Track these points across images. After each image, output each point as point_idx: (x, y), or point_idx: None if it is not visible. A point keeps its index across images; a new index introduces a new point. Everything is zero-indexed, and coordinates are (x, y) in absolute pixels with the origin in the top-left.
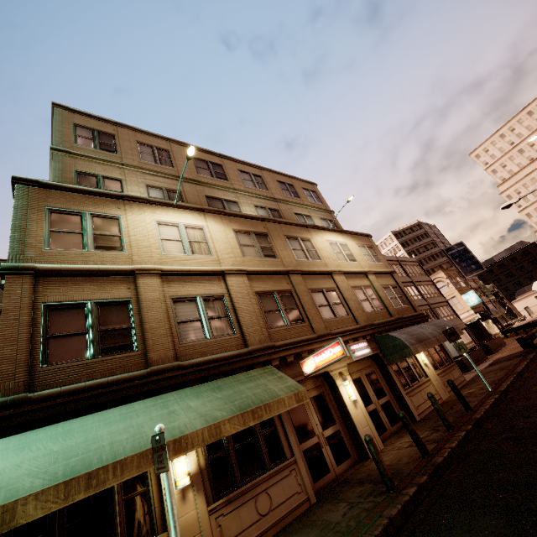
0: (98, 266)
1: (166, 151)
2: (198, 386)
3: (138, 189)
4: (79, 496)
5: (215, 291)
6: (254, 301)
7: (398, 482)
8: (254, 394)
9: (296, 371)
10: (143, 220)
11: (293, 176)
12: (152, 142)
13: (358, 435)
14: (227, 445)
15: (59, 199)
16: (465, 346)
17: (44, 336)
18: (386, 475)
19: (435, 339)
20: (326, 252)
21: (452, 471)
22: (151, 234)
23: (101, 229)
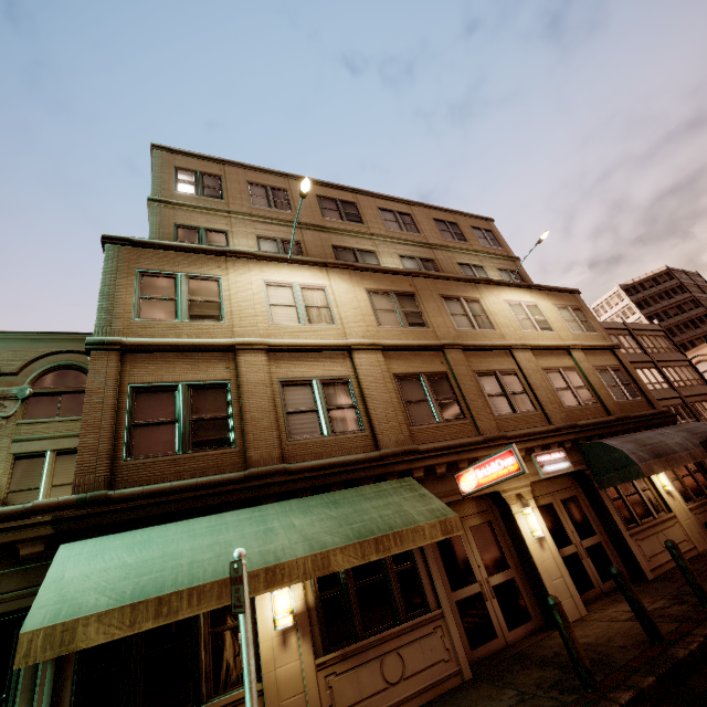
0: (192, 340)
1: (283, 191)
2: (308, 498)
3: (247, 242)
4: (146, 624)
5: (337, 373)
6: (391, 387)
7: (604, 676)
8: (381, 517)
9: (449, 487)
10: (249, 280)
11: (457, 211)
12: (266, 180)
13: (544, 590)
14: (346, 580)
15: (151, 259)
16: None
17: (129, 423)
18: (581, 663)
19: (687, 453)
20: (504, 318)
21: (705, 676)
22: (257, 298)
23: (198, 294)
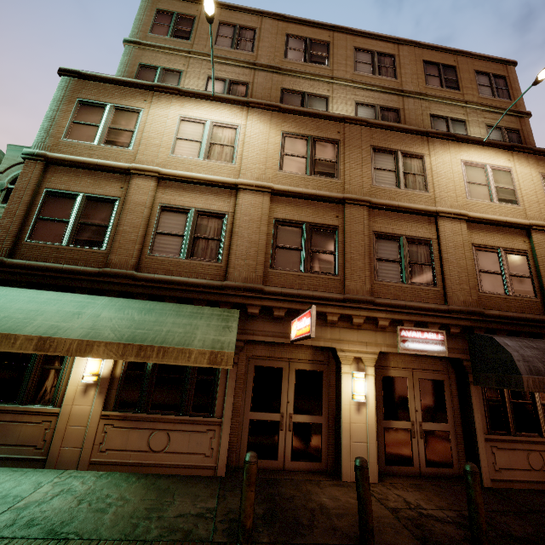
0: (98, 160)
1: (252, 30)
2: (136, 301)
3: (197, 82)
4: None
5: (217, 207)
6: (265, 230)
7: (271, 541)
8: (168, 332)
9: (281, 330)
10: (167, 115)
11: (464, 51)
12: (238, 20)
13: (340, 445)
14: (151, 369)
15: (92, 90)
16: None
17: (37, 216)
18: (241, 519)
19: None
20: (448, 181)
21: None
22: (168, 131)
23: (119, 123)
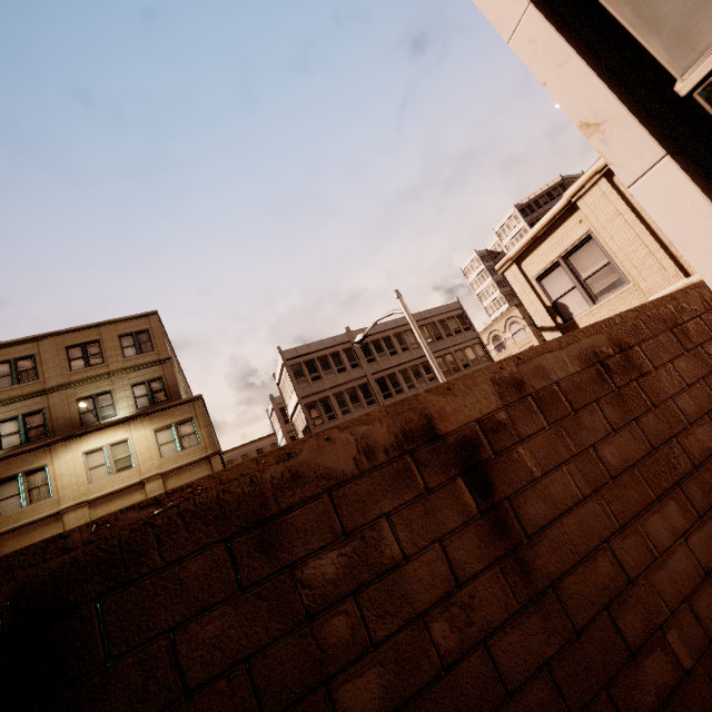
0: None
1: None
2: None
3: None
4: None
5: None
6: None
7: None
8: None
9: None
10: None
11: (105, 322)
12: None
13: None
14: None
15: None
16: None
17: None
18: None
19: None
20: (71, 477)
21: None
22: None
23: None
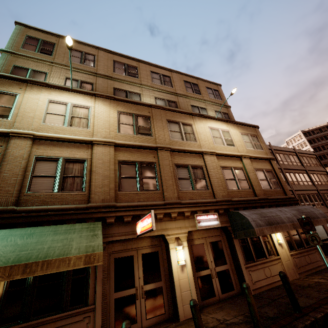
0: None
1: (93, 55)
2: (17, 229)
3: (58, 80)
4: None
5: (79, 156)
6: (113, 167)
7: None
8: (49, 248)
9: (130, 230)
10: (38, 98)
11: (200, 78)
12: (83, 49)
13: (175, 297)
14: (32, 282)
15: None
16: (319, 239)
17: None
18: None
19: (291, 224)
20: (204, 136)
21: None
22: (40, 108)
23: None
